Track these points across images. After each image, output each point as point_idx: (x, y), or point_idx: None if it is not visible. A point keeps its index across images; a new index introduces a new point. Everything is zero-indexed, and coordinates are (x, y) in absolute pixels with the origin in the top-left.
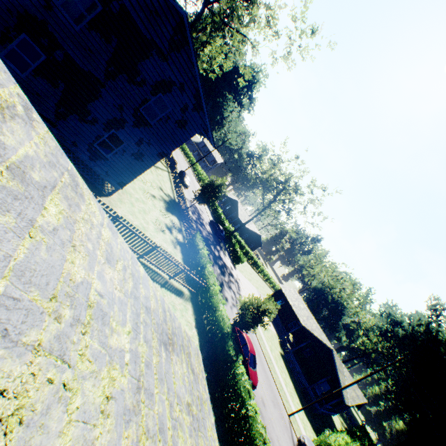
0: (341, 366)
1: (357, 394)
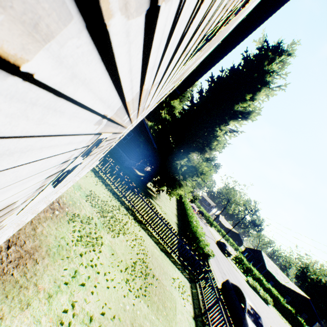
0: (283, 275)
1: (298, 290)
